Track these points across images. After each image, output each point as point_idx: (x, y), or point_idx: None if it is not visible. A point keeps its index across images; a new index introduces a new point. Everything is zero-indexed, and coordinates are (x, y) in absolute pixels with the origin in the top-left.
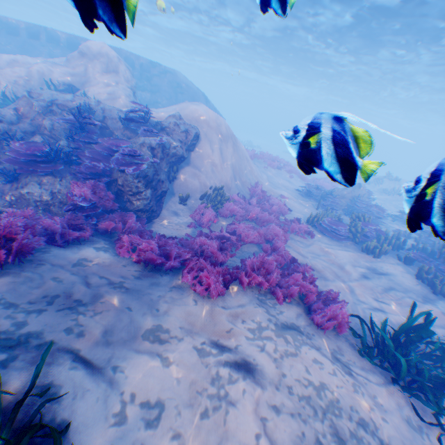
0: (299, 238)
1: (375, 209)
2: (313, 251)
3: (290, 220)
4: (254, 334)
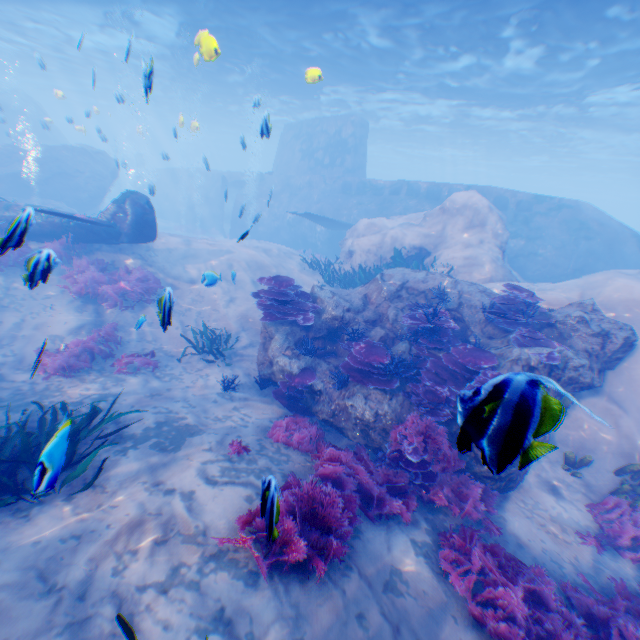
0: None
1: None
2: None
3: None
4: None
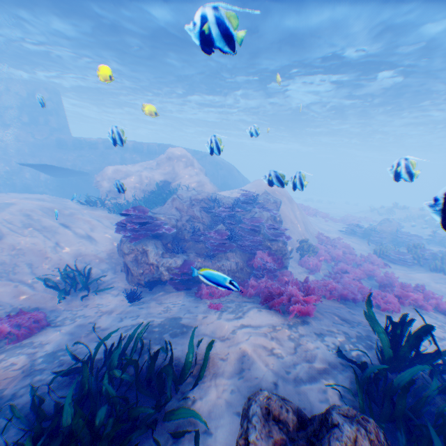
0: (379, 268)
1: (413, 236)
2: (399, 276)
3: (365, 256)
4: (441, 329)
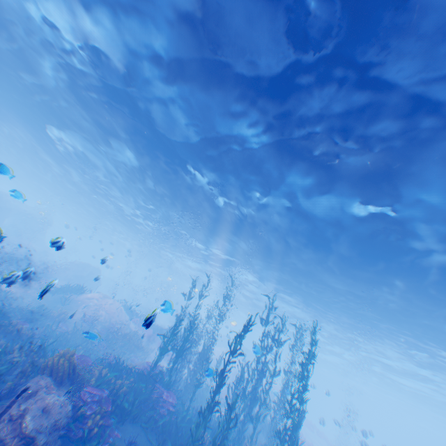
0: None
1: None
2: None
3: None
4: None
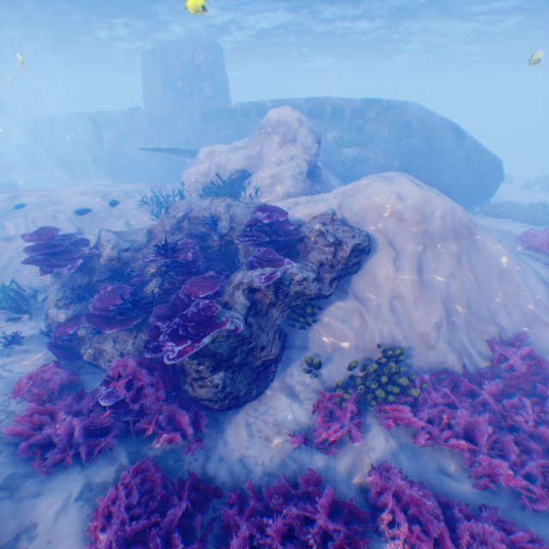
0: None
1: None
2: None
3: None
4: None
